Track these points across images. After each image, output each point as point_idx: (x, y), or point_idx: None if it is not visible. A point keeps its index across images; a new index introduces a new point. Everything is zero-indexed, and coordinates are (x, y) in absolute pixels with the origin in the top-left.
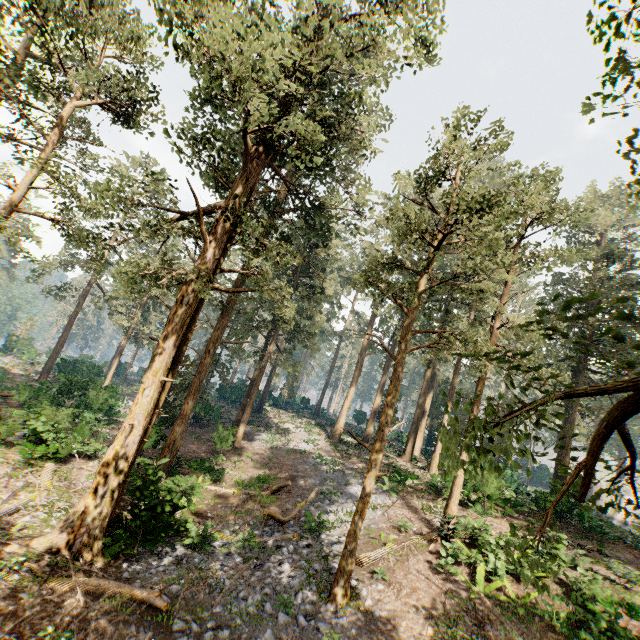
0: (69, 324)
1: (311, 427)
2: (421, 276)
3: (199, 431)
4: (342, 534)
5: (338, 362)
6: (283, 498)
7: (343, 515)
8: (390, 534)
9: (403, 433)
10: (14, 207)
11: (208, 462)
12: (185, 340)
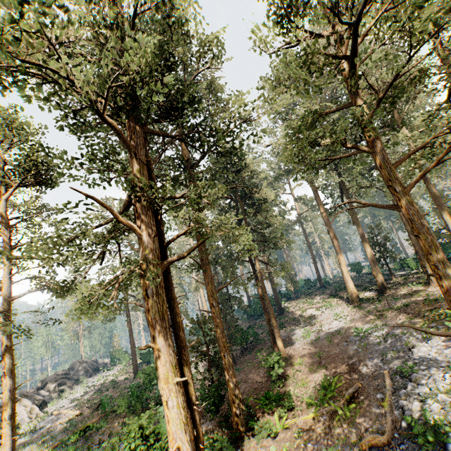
0: (130, 331)
1: (328, 302)
2: (355, 103)
3: (250, 357)
4: None
5: (311, 240)
6: (362, 401)
7: (445, 397)
8: None
9: (404, 260)
10: (9, 299)
11: (272, 391)
12: (177, 324)
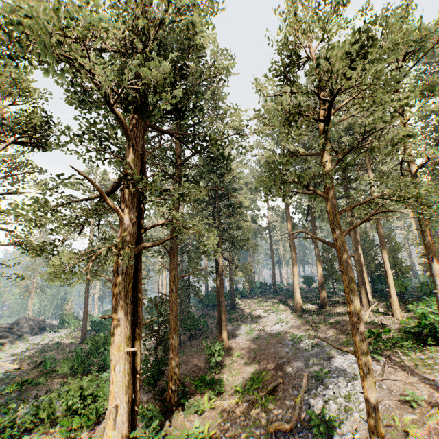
0: (86, 298)
1: (276, 306)
2: (324, 154)
3: (195, 343)
4: (353, 428)
5: (275, 248)
6: (280, 395)
7: (343, 400)
8: (403, 414)
9: None
10: None
11: (208, 375)
12: (137, 302)
